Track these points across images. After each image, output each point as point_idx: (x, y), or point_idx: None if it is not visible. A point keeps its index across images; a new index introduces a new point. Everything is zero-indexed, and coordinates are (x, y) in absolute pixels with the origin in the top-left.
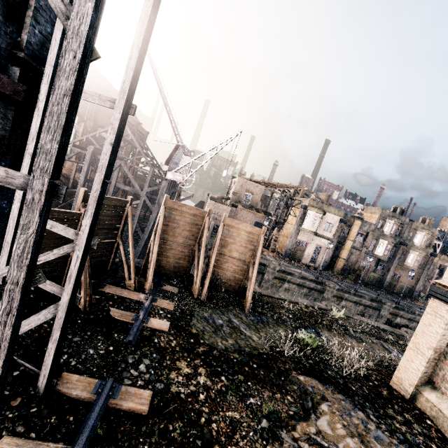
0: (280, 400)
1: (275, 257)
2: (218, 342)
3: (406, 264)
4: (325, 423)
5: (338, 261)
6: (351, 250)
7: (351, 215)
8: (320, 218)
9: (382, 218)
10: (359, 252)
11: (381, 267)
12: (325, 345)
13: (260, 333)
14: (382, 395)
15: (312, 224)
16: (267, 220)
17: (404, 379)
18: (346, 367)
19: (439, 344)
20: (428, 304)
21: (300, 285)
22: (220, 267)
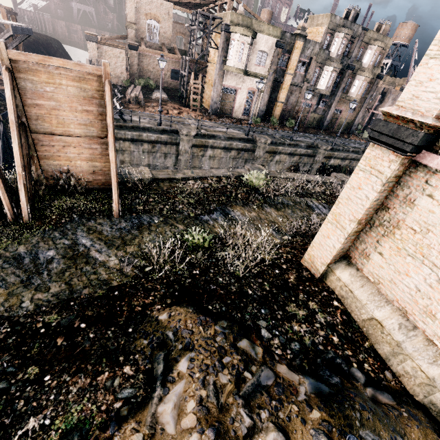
0: (103, 387)
1: (197, 117)
2: (22, 302)
3: (349, 95)
4: (169, 408)
5: (276, 107)
6: (290, 88)
7: (291, 34)
8: (248, 45)
9: (330, 31)
10: (300, 89)
11: (322, 105)
12: (224, 238)
13: (127, 249)
14: (287, 284)
15: (239, 57)
16: (161, 59)
17: (317, 257)
18: (243, 268)
19: (367, 213)
20: (363, 156)
21: (226, 148)
22: (59, 156)
